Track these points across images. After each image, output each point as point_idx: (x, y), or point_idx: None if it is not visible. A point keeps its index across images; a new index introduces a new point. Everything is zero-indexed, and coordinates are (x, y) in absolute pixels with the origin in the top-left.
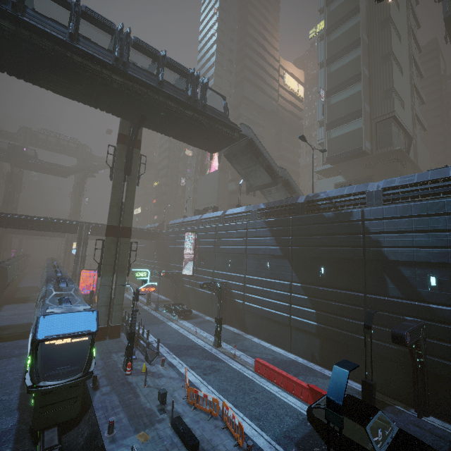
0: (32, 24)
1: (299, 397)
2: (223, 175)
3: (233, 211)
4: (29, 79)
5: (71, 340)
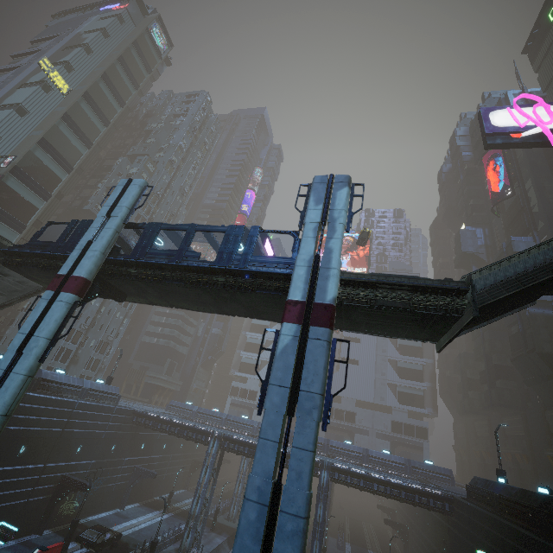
0: None
1: None
2: None
3: None
4: (209, 290)
5: None
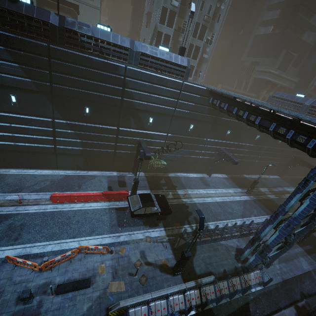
0: None
1: (97, 201)
2: None
3: None
4: None
5: None
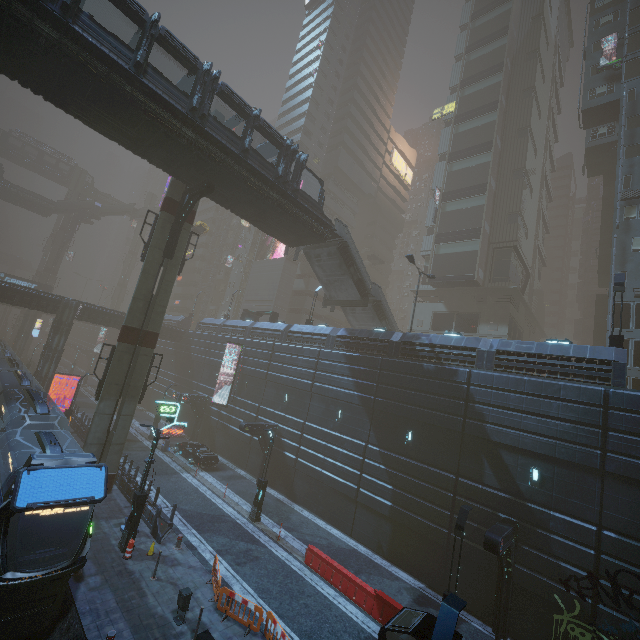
0: (85, 38)
1: (361, 606)
2: (290, 266)
3: (302, 328)
4: (53, 99)
5: (64, 509)
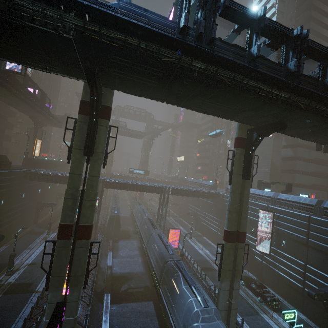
0: (224, 58)
1: None
2: (277, 141)
3: None
4: (183, 104)
5: None
